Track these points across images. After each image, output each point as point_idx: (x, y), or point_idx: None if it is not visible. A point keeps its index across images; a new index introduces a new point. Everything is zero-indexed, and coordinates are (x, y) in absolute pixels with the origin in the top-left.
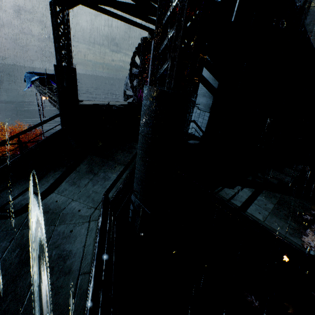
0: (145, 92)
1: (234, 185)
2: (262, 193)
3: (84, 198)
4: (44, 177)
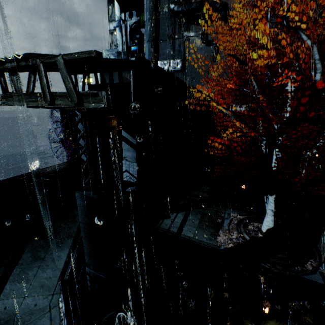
0: (78, 196)
1: (171, 214)
2: (190, 212)
3: (37, 290)
4: None
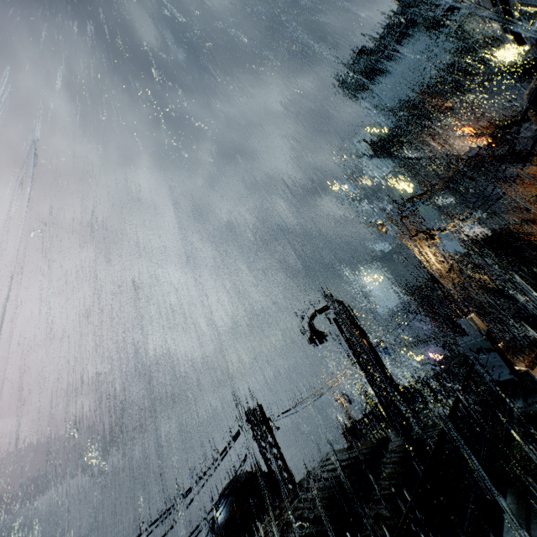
0: None
1: None
2: None
3: None
4: None
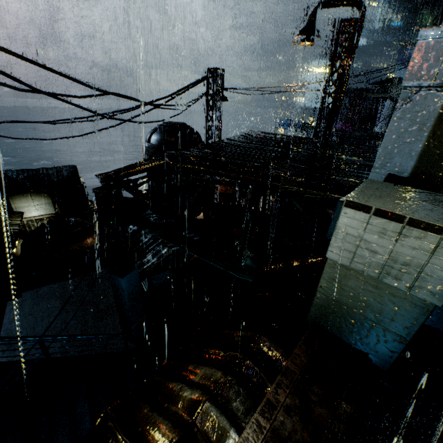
0: None
1: None
2: None
3: None
4: None
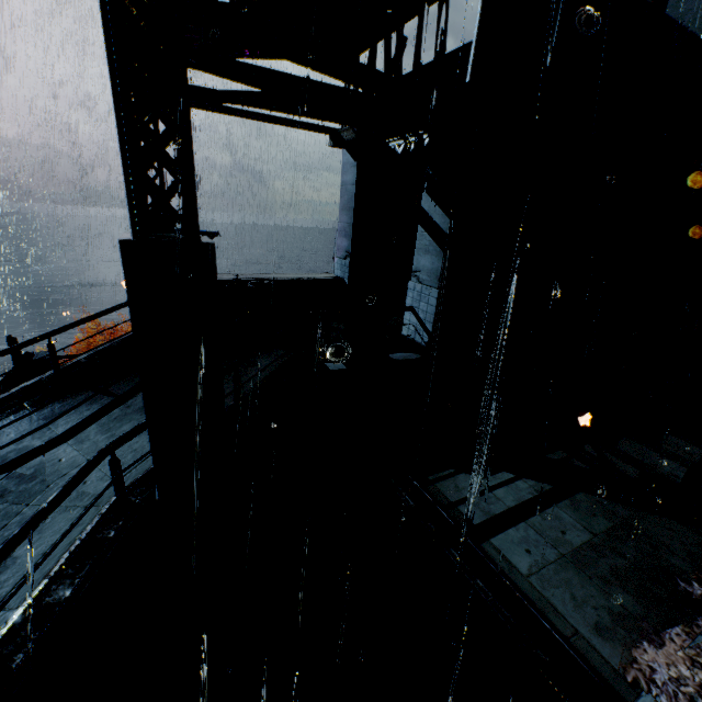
0: None
1: (494, 470)
2: (570, 498)
3: (108, 459)
4: (68, 413)
